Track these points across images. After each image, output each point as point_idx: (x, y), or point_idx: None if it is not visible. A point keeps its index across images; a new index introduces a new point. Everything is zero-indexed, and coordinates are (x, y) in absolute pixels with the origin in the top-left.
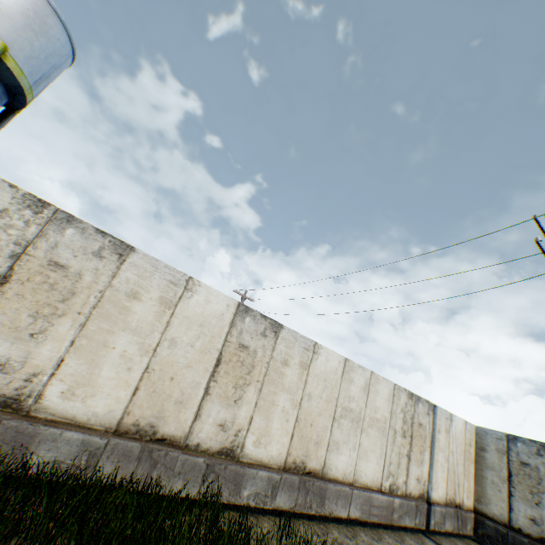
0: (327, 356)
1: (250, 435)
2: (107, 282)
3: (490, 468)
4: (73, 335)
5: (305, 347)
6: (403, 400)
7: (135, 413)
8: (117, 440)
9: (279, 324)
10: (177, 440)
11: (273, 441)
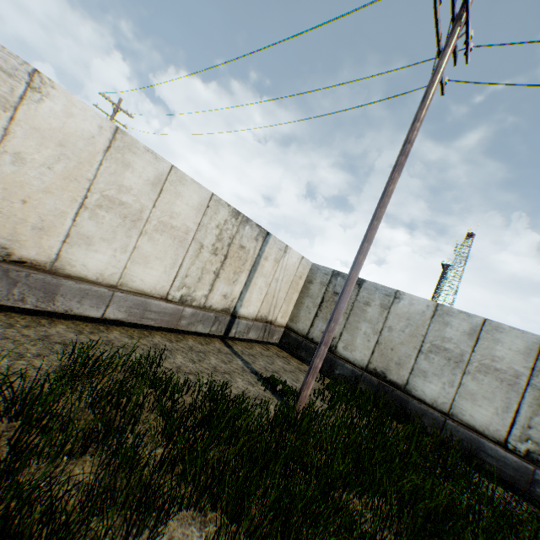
0: (70, 107)
1: None
2: None
3: (310, 297)
4: None
5: (2, 66)
6: (222, 216)
7: None
8: None
9: None
10: None
11: None
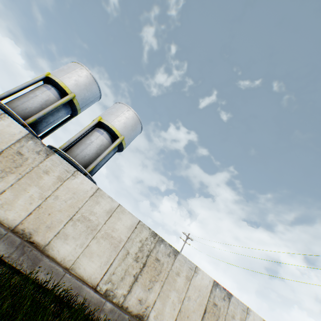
0: (253, 316)
1: None
2: (170, 267)
3: None
4: (159, 289)
5: (242, 308)
6: None
7: None
8: None
9: (231, 293)
10: None
11: None
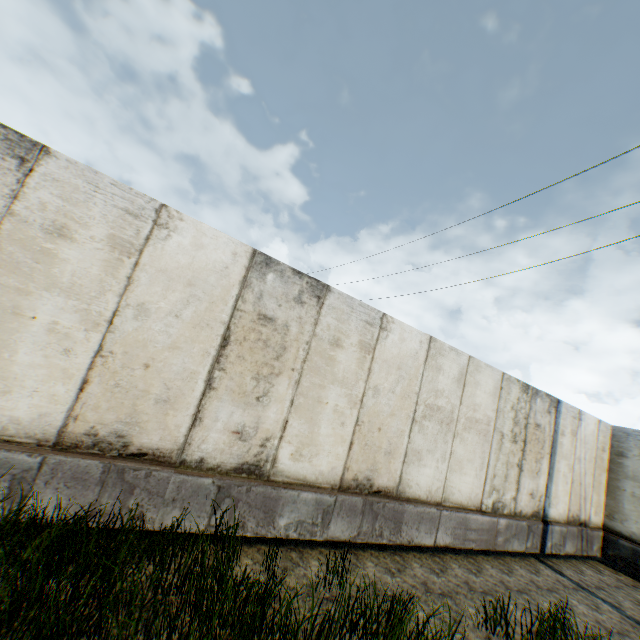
0: (402, 334)
1: (285, 446)
2: (3, 206)
3: (630, 479)
4: None
5: (367, 320)
6: (514, 395)
7: (88, 418)
8: (59, 458)
9: (324, 286)
10: (166, 456)
11: (322, 453)
